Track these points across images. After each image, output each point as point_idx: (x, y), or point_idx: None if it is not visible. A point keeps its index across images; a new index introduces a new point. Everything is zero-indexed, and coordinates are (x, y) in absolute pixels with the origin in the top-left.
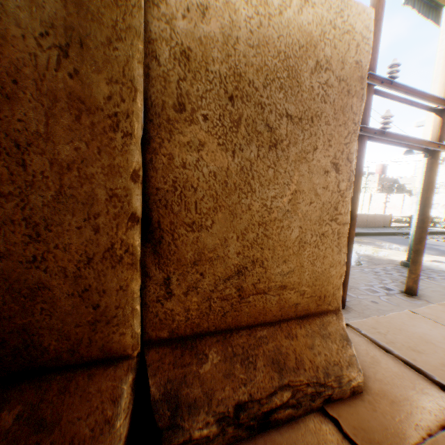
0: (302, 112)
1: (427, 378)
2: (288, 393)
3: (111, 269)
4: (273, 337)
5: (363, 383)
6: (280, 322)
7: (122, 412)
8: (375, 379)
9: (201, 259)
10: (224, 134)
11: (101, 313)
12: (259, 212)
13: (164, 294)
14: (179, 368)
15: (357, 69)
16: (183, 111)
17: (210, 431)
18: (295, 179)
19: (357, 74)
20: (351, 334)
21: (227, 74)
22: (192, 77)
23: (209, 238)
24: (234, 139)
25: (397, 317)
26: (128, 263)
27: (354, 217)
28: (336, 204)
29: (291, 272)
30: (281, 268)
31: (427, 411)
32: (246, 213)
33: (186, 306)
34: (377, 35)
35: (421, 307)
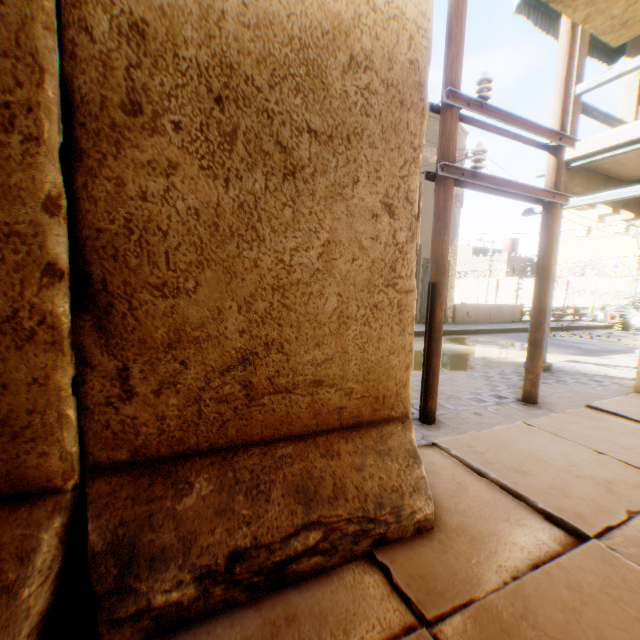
0: (332, 127)
1: (530, 506)
2: (318, 534)
3: (17, 350)
4: (302, 456)
5: (437, 517)
6: (316, 435)
7: (38, 575)
8: (455, 512)
9: (182, 340)
10: (210, 153)
11: (3, 422)
12: (272, 271)
13: (120, 393)
14: (142, 505)
15: (413, 72)
16: (140, 115)
17: (183, 595)
18: (326, 224)
19: (413, 78)
20: (437, 456)
21: (210, 65)
22: (151, 64)
23: (193, 307)
24: (227, 161)
25: (505, 431)
26: (47, 342)
27: (441, 293)
28: (393, 262)
29: (329, 360)
30: (313, 354)
31: (519, 548)
32: (251, 271)
33: (159, 411)
34: (460, 38)
35: (539, 418)
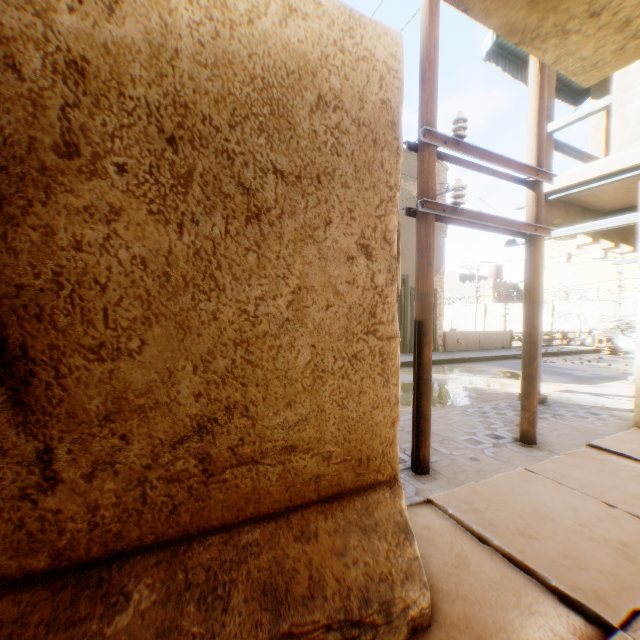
0: (300, 167)
1: (541, 582)
2: None
3: None
4: (272, 541)
5: (436, 606)
6: (289, 511)
7: None
8: (456, 597)
9: (123, 410)
10: (160, 196)
11: None
12: (233, 323)
13: (40, 481)
14: (59, 631)
15: (386, 111)
16: (77, 156)
17: None
18: (296, 269)
19: (385, 117)
20: (432, 517)
21: (162, 103)
22: (92, 103)
23: (137, 371)
24: (181, 205)
25: (505, 480)
26: None
27: (428, 332)
28: (372, 307)
29: (303, 421)
30: (284, 415)
31: None
32: (209, 325)
33: (92, 500)
34: (433, 80)
35: (540, 461)
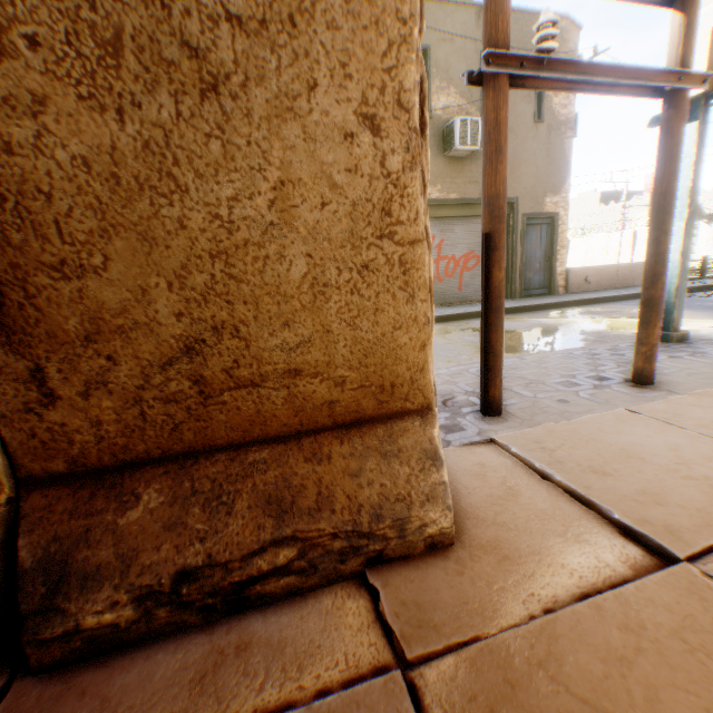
0: (263, 7)
1: (603, 517)
2: (291, 551)
3: None
4: (280, 461)
5: (465, 531)
6: (301, 435)
7: None
8: (492, 524)
9: (103, 331)
10: (89, 76)
11: None
12: (206, 232)
13: (40, 398)
14: (80, 520)
15: None
16: None
17: (120, 617)
18: (275, 158)
19: None
20: (491, 455)
21: None
22: None
23: (108, 289)
24: (116, 84)
25: (594, 421)
26: None
27: (498, 246)
28: (385, 202)
29: (306, 343)
30: (282, 336)
31: (567, 573)
32: (178, 235)
33: (94, 416)
34: None
35: (651, 402)
